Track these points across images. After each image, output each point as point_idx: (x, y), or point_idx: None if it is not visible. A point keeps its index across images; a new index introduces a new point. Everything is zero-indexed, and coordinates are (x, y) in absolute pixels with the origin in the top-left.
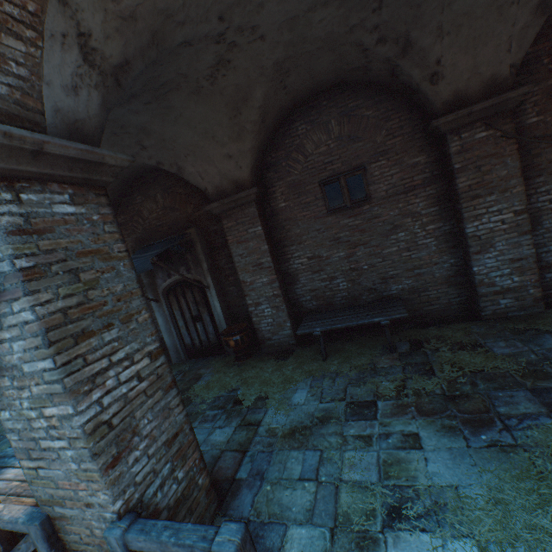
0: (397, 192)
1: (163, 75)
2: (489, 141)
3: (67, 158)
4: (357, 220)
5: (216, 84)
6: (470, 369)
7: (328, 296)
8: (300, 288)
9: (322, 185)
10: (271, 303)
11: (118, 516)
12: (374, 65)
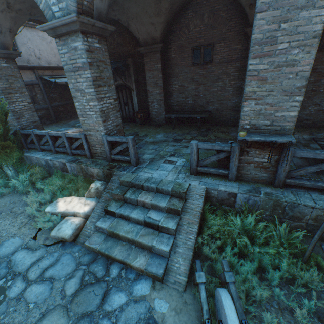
0: (224, 62)
1: None
2: None
3: (99, 28)
4: (204, 71)
5: None
6: (218, 137)
7: (183, 105)
8: (172, 99)
9: (193, 49)
10: (158, 103)
11: (105, 133)
12: None
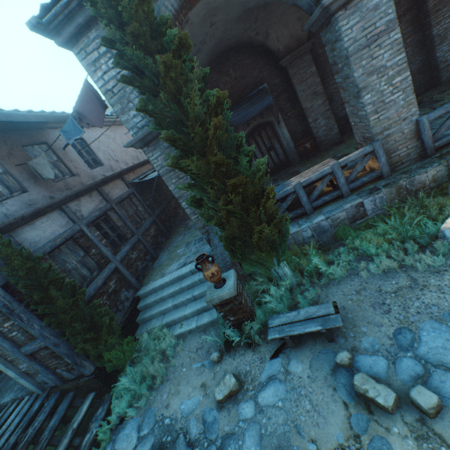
0: None
1: None
2: None
3: None
4: None
5: None
6: None
7: None
8: (334, 105)
9: None
10: (324, 116)
11: (419, 116)
12: None
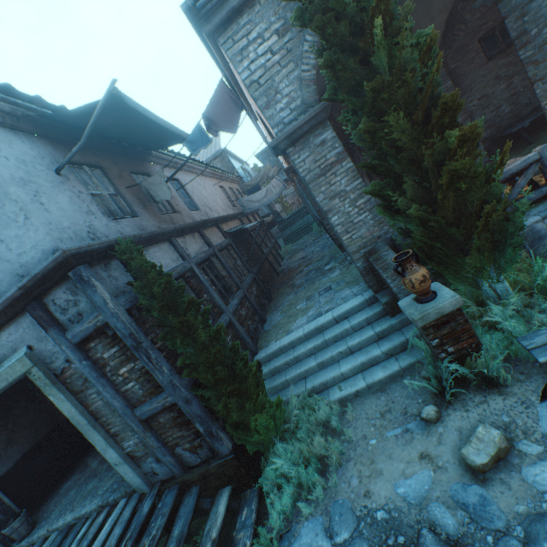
0: None
1: None
2: None
3: None
4: (509, 58)
5: None
6: None
7: (497, 122)
8: None
9: (481, 41)
10: None
11: None
12: None
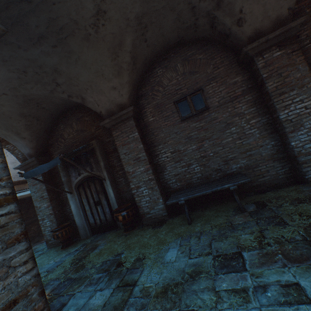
0: (225, 101)
1: (59, 18)
2: (283, 57)
3: None
4: (201, 123)
5: (99, 33)
6: None
7: (187, 178)
8: (167, 174)
9: (175, 103)
10: (147, 185)
11: None
12: (200, 22)
